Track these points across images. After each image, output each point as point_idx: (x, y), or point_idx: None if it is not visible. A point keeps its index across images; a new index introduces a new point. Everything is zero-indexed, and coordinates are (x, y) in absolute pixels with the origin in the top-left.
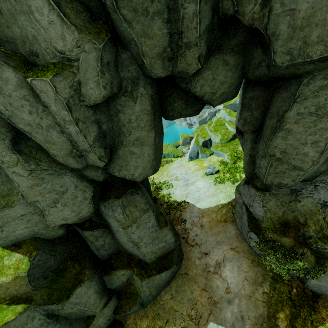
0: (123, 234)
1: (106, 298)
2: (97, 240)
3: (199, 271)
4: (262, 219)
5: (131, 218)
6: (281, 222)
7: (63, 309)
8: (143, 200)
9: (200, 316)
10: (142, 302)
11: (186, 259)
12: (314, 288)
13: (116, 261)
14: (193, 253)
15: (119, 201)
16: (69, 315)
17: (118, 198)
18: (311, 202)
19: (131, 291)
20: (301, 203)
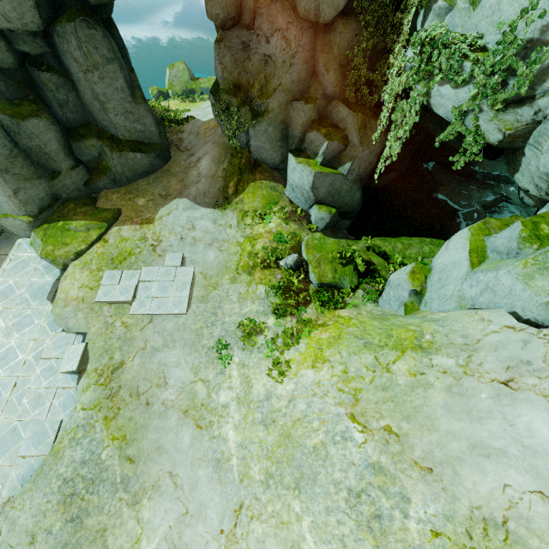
0: (86, 84)
1: (73, 162)
2: (58, 90)
3: (182, 169)
4: (221, 81)
5: (91, 61)
6: (236, 84)
7: (21, 135)
8: (106, 43)
9: (169, 195)
10: (115, 179)
11: (173, 162)
12: (256, 153)
13: (85, 130)
14: (181, 157)
15: (72, 26)
16: (30, 154)
17: (70, 21)
18: (258, 60)
19: (103, 167)
20: (251, 62)
